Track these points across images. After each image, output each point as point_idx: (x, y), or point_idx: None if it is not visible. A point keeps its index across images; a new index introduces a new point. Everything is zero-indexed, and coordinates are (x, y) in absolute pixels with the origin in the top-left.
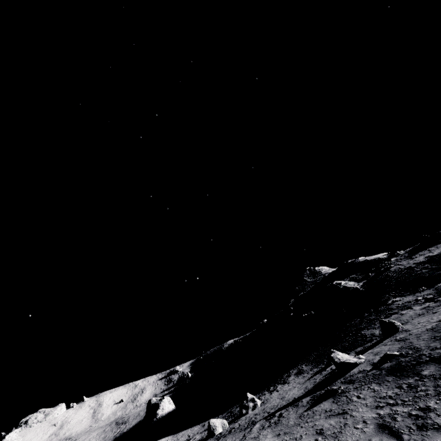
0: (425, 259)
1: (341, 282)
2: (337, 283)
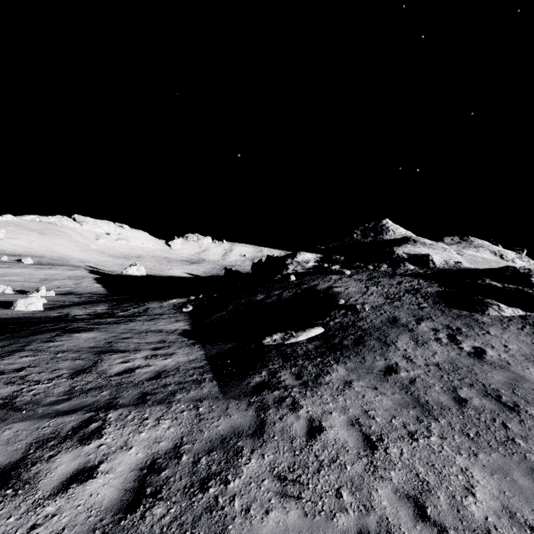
0: (321, 288)
1: (297, 257)
2: (294, 256)
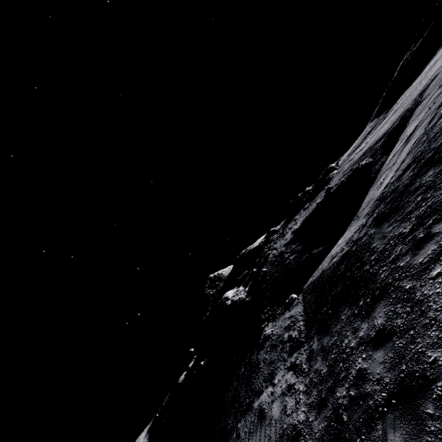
0: (291, 236)
1: (229, 295)
2: (225, 298)
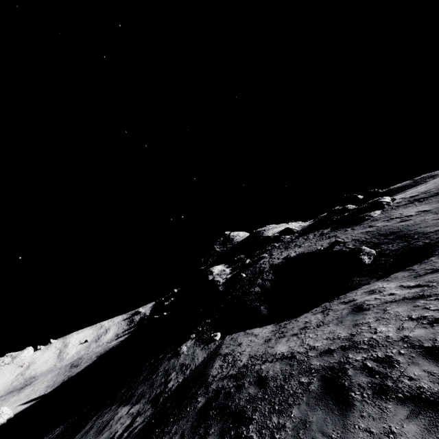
0: (281, 261)
1: (214, 271)
2: (210, 272)
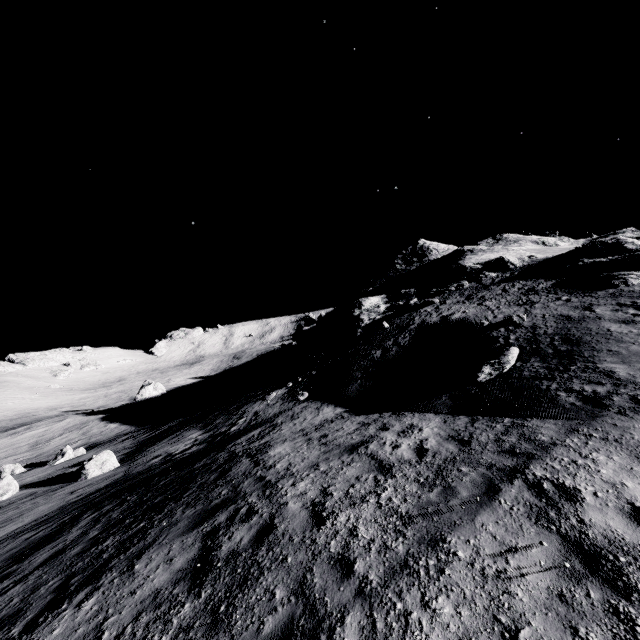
0: (435, 321)
1: (364, 305)
2: (359, 304)
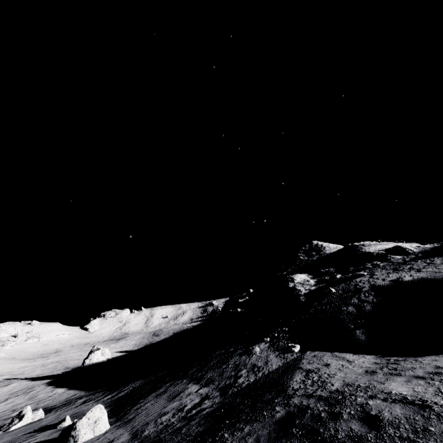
0: (387, 284)
1: (296, 279)
2: (291, 279)
